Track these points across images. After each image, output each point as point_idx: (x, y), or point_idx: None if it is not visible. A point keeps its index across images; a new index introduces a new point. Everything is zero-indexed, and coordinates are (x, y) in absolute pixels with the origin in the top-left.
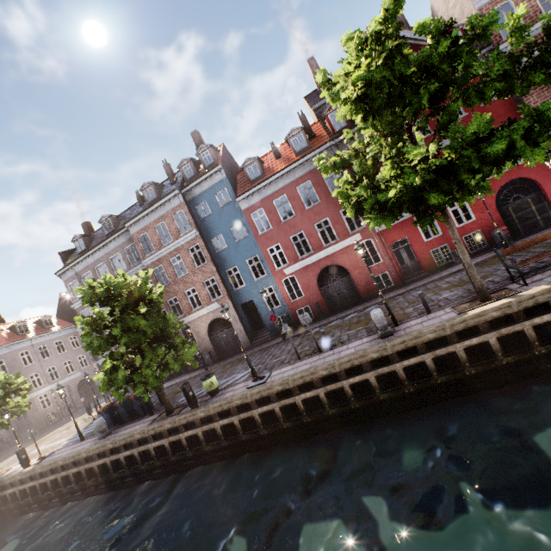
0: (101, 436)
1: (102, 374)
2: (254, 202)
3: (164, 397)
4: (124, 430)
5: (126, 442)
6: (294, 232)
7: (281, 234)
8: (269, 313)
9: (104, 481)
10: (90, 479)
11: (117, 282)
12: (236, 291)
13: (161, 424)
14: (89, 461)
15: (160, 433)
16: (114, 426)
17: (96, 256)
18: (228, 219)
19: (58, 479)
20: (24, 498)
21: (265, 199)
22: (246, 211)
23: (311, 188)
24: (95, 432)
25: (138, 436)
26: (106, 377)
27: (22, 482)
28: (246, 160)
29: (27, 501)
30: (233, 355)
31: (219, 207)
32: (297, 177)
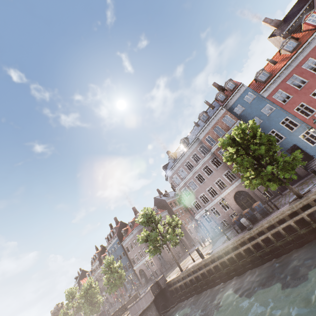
0: (248, 228)
1: (252, 176)
2: (272, 89)
3: (292, 187)
4: (264, 220)
5: (278, 219)
6: (312, 91)
7: (301, 97)
8: (313, 148)
9: (268, 252)
10: (257, 252)
11: (242, 127)
12: (278, 144)
13: (306, 198)
14: (250, 241)
15: (305, 206)
16: (245, 229)
17: (183, 158)
18: (257, 107)
19: (233, 256)
20: (210, 276)
21: (280, 84)
22: (268, 96)
23: (313, 61)
24: (231, 237)
25: (288, 212)
26: (250, 182)
27: (205, 266)
28: (256, 73)
29: (213, 276)
30: (294, 184)
31: (248, 104)
32: (299, 61)
